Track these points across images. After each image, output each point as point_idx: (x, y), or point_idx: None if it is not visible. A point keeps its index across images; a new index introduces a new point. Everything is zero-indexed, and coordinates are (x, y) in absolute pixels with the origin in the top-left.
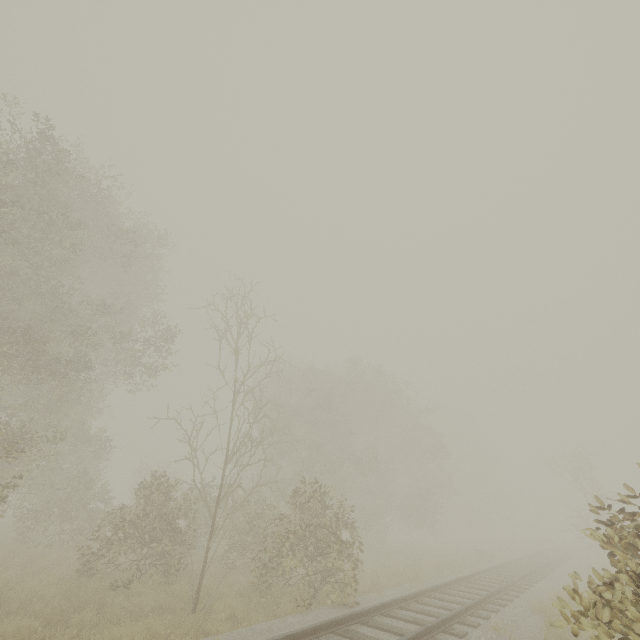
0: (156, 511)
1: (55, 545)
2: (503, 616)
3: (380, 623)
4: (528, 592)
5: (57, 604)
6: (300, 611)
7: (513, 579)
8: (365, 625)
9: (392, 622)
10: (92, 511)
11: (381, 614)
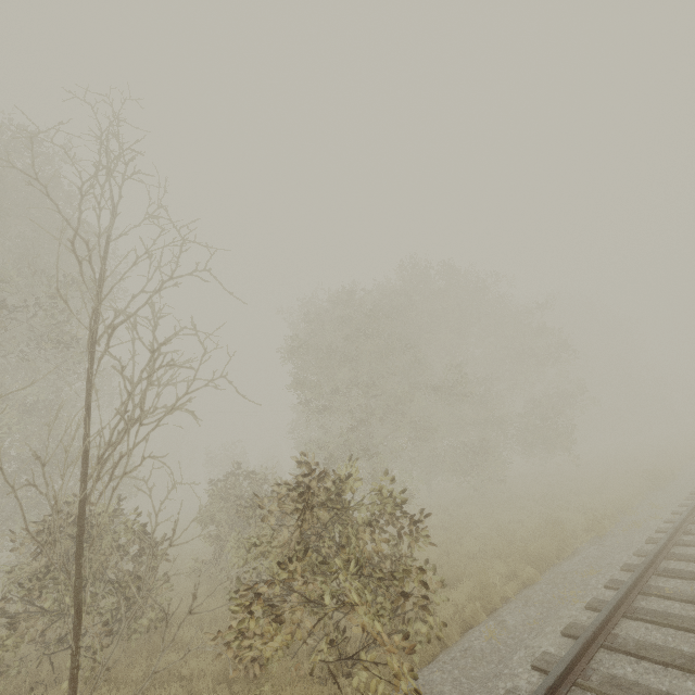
0: None
1: None
2: None
3: None
4: None
5: None
6: None
7: None
8: None
9: None
10: None
11: None
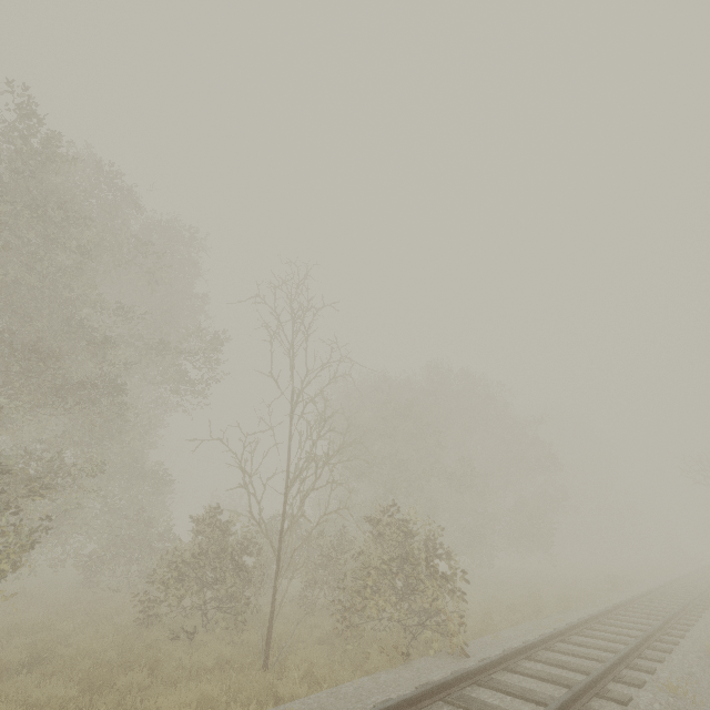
0: (217, 549)
1: (124, 588)
2: (673, 667)
3: (504, 684)
4: (694, 630)
5: (109, 660)
6: (395, 664)
7: (670, 613)
8: (483, 687)
9: (520, 681)
10: (157, 551)
11: (502, 669)
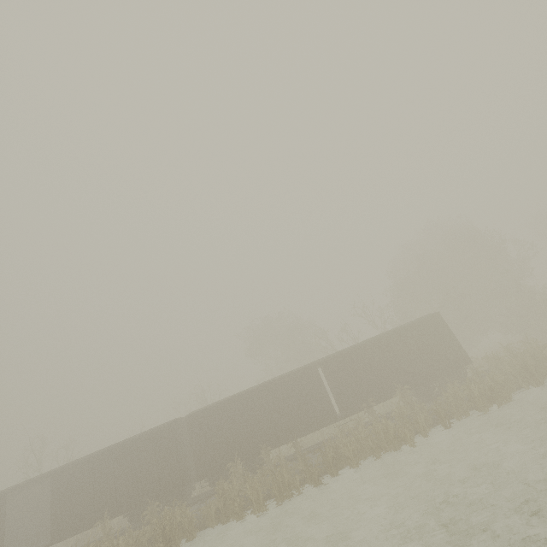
0: None
1: None
2: None
3: None
4: None
5: None
6: None
7: None
8: None
9: None
10: None
11: None
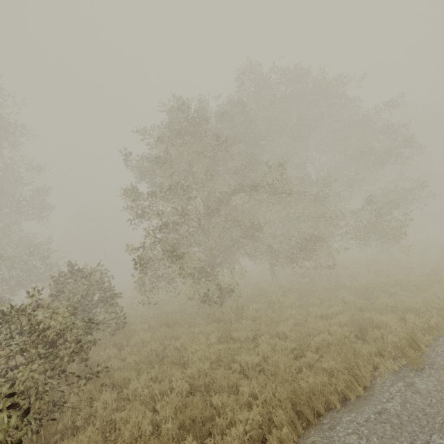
0: None
1: None
2: None
3: None
4: None
5: None
6: None
7: None
8: None
9: None
10: None
11: None
